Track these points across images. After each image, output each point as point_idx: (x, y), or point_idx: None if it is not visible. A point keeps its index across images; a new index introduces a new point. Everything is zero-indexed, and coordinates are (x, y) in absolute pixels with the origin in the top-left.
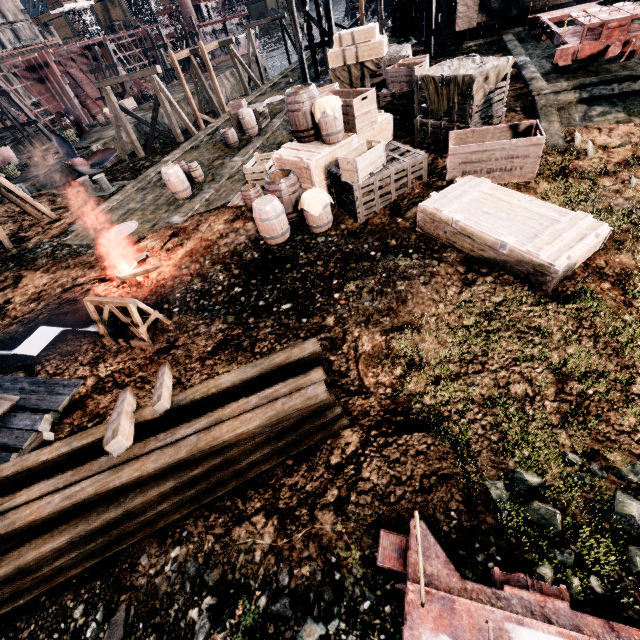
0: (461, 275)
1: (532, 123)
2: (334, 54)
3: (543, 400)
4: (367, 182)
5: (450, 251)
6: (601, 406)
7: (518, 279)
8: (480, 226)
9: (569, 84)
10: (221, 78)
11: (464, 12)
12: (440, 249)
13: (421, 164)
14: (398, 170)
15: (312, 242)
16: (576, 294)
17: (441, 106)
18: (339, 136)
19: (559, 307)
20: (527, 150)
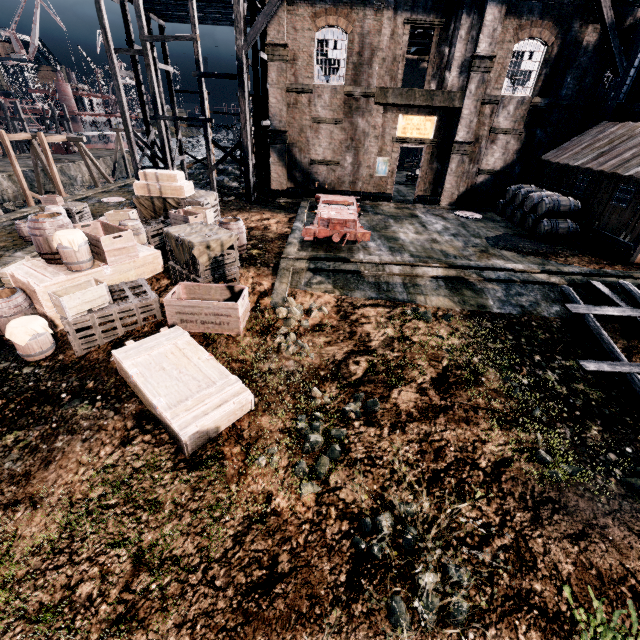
0: (125, 431)
1: (243, 287)
2: (139, 185)
3: (102, 603)
4: (82, 319)
5: (133, 401)
6: (153, 605)
7: (172, 439)
8: (147, 384)
9: (307, 255)
10: (79, 164)
11: (277, 178)
12: (126, 398)
13: (152, 305)
14: (123, 309)
15: (14, 373)
16: (206, 460)
17: (182, 258)
18: (83, 265)
19: (187, 474)
20: (228, 311)
